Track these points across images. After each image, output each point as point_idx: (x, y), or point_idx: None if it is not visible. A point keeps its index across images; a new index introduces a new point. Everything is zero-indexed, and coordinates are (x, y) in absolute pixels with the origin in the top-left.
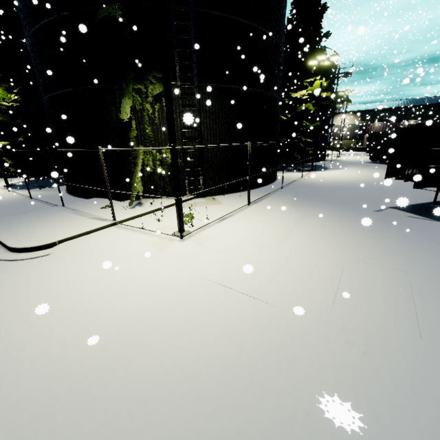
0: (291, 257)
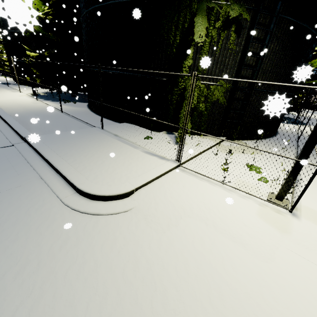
0: None
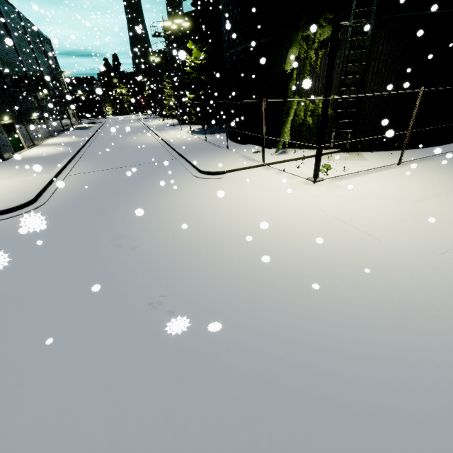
0: (421, 215)
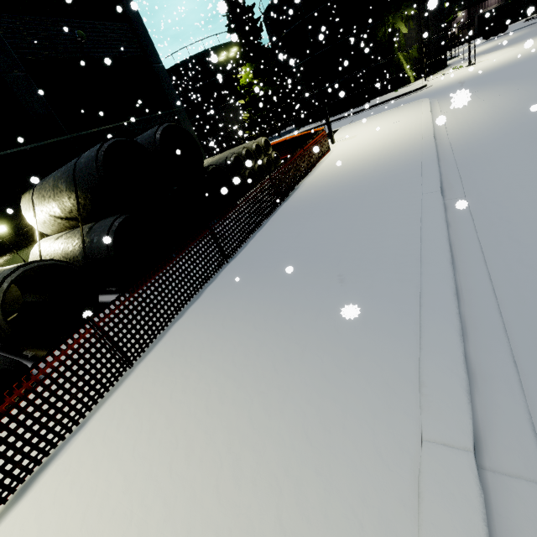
0: None
